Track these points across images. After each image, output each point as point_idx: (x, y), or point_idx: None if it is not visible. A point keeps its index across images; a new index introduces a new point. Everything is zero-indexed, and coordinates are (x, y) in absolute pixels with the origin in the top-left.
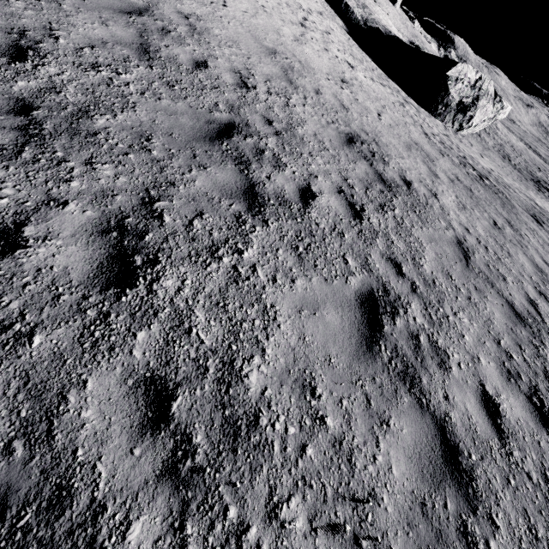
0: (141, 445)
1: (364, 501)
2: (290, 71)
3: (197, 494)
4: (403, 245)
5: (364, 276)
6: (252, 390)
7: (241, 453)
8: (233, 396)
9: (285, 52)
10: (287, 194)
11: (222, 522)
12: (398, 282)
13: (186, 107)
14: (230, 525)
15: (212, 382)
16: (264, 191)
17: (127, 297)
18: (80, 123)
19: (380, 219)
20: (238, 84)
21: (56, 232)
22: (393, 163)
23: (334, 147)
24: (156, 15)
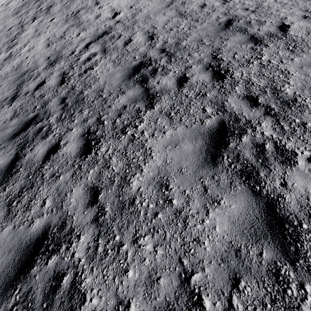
0: (253, 109)
1: None
2: None
3: (280, 117)
4: None
5: None
6: (289, 93)
7: (293, 108)
8: (281, 96)
9: None
10: (272, 32)
11: (294, 123)
12: None
13: (207, 24)
14: (298, 123)
15: (270, 94)
16: (259, 35)
17: (225, 81)
18: (179, 47)
19: None
20: (222, 3)
21: (194, 73)
22: None
23: (290, 0)
24: (177, 0)
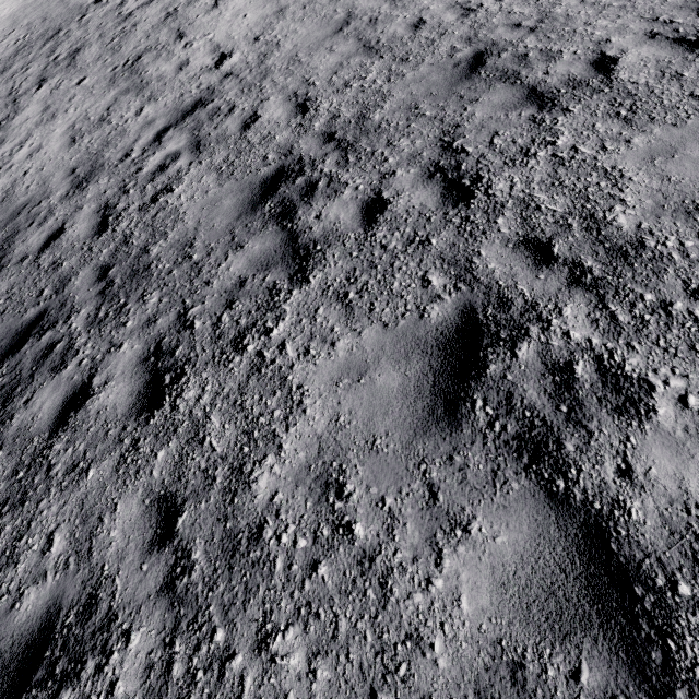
0: (542, 274)
1: None
2: None
3: (608, 291)
4: None
5: None
6: (625, 228)
7: (637, 265)
8: (607, 235)
9: None
10: (578, 76)
11: (642, 303)
12: None
13: (428, 68)
14: (651, 304)
15: (580, 231)
16: (548, 87)
17: (474, 205)
18: (365, 126)
19: None
20: (462, 16)
21: (401, 189)
22: None
23: None
24: (359, 15)
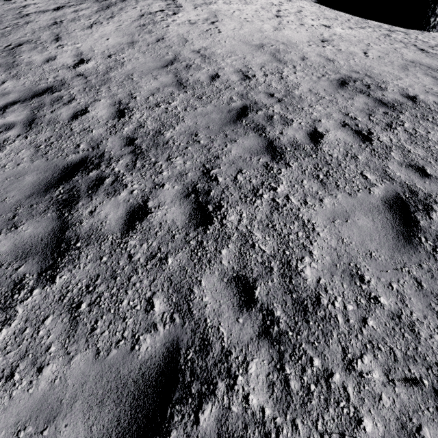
0: (242, 317)
1: (437, 363)
2: (277, 53)
3: (287, 348)
4: (422, 151)
5: (386, 185)
6: (309, 280)
7: (312, 323)
8: (296, 285)
9: (269, 42)
10: (299, 140)
11: (310, 368)
12: (424, 183)
13: (213, 107)
14: (317, 370)
15: (277, 276)
16: (280, 143)
17: (209, 230)
18: (158, 139)
19: (390, 135)
20: (242, 79)
21: (163, 201)
22: (391, 86)
23: (329, 93)
24: (181, 60)
